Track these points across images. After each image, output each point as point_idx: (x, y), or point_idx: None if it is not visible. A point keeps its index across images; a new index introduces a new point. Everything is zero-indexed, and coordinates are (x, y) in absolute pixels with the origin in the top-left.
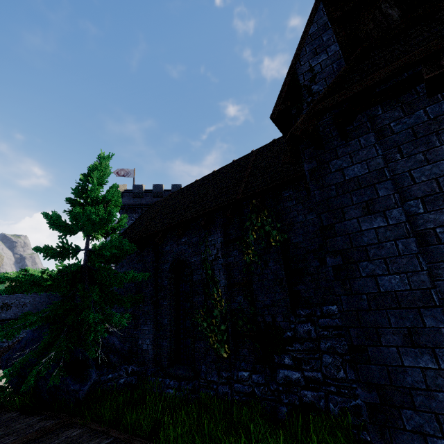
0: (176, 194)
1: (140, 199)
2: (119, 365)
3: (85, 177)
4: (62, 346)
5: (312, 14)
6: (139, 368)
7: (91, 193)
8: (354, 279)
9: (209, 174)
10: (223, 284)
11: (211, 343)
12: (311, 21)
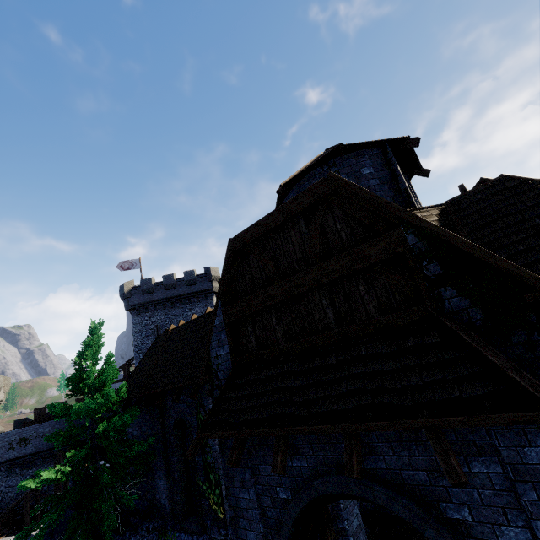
0: (175, 333)
1: (151, 295)
2: (141, 525)
3: (80, 354)
4: (84, 533)
5: (216, 308)
6: (159, 522)
7: (88, 378)
8: (239, 528)
9: (202, 316)
10: (215, 450)
11: (211, 503)
12: (215, 314)
